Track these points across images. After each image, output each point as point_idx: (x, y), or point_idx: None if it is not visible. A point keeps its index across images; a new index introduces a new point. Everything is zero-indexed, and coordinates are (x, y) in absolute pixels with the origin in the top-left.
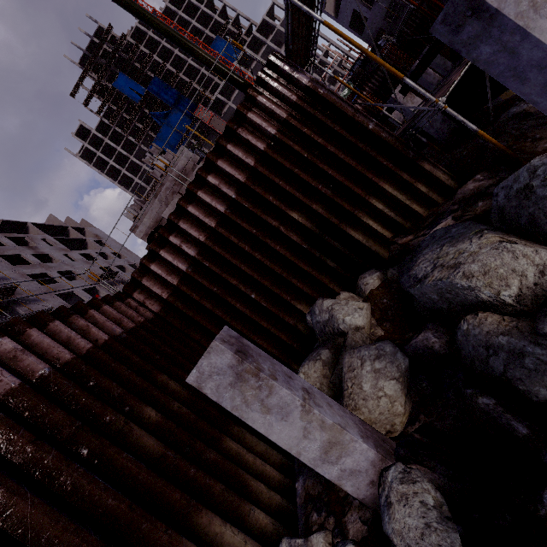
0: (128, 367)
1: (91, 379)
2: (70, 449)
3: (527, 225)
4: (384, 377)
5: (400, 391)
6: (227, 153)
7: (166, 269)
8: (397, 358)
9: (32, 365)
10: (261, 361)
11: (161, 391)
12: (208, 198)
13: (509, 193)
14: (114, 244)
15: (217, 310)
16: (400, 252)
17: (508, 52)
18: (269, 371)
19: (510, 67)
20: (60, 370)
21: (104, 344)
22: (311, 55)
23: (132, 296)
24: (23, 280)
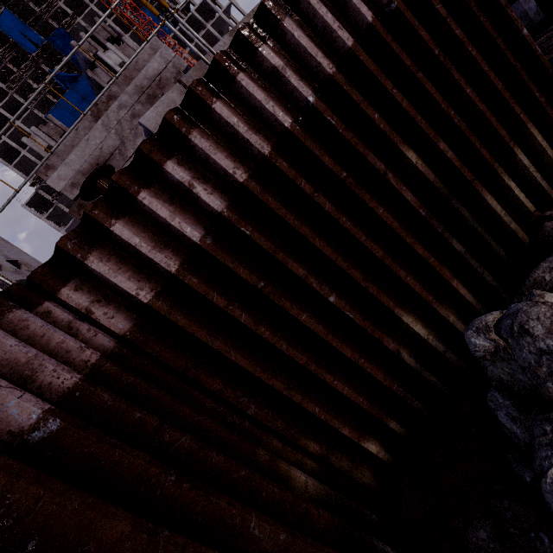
0: None
1: None
2: None
3: None
4: None
5: None
6: (302, 10)
7: (149, 236)
8: None
9: None
10: None
11: None
12: (259, 92)
13: None
14: None
15: (262, 327)
16: None
17: None
18: None
19: None
20: None
21: None
22: None
23: (57, 295)
24: None
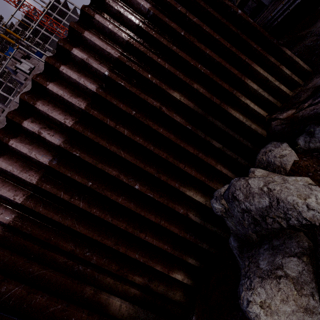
0: None
1: None
2: None
3: None
4: None
5: None
6: (96, 25)
7: (20, 164)
8: None
9: None
10: None
11: None
12: (74, 74)
13: None
14: None
15: (94, 209)
16: (289, 124)
17: None
18: None
19: None
20: None
21: None
22: None
23: None
24: None
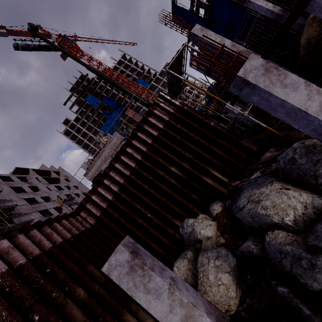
0: (71, 260)
1: (48, 267)
2: (28, 316)
3: (297, 178)
4: (221, 271)
5: (231, 281)
6: (138, 137)
7: (100, 198)
8: (228, 258)
9: (16, 257)
10: (146, 258)
11: (88, 277)
12: (126, 160)
13: (285, 161)
14: (75, 180)
15: (128, 224)
16: (233, 190)
17: (265, 100)
18: (150, 265)
19: (268, 105)
20: (31, 261)
21: (59, 244)
22: (182, 90)
23: (80, 214)
24: (20, 202)
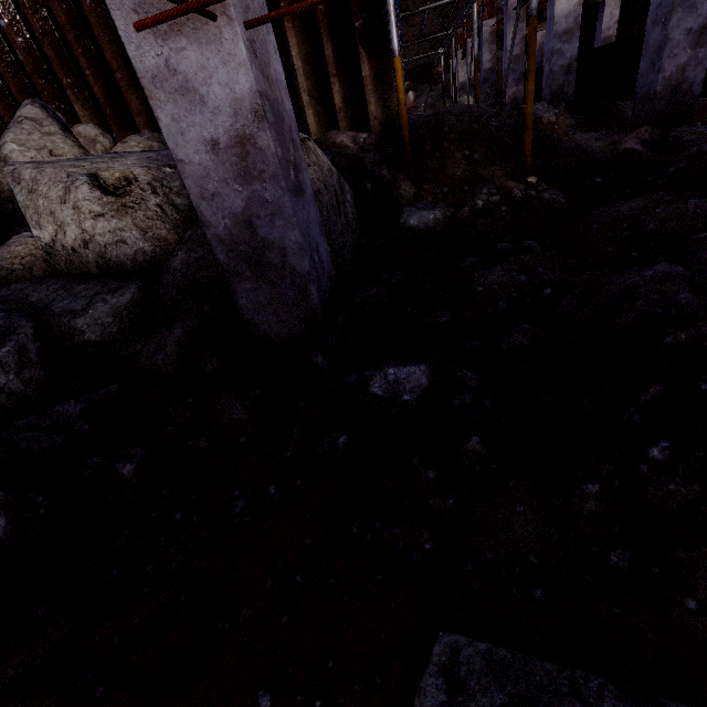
0: None
1: None
2: None
3: None
4: None
5: None
6: None
7: None
8: None
9: None
10: None
11: None
12: None
13: None
14: None
15: None
16: None
17: None
18: None
19: None
20: None
21: None
22: None
23: None
24: None
